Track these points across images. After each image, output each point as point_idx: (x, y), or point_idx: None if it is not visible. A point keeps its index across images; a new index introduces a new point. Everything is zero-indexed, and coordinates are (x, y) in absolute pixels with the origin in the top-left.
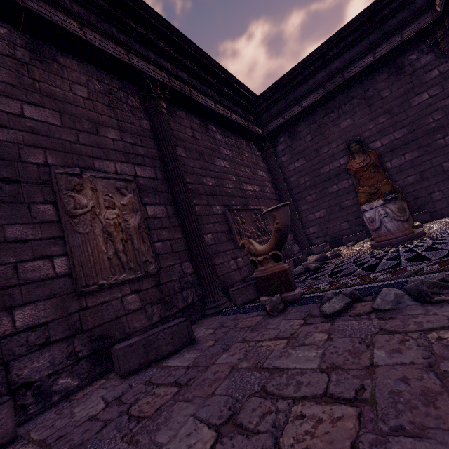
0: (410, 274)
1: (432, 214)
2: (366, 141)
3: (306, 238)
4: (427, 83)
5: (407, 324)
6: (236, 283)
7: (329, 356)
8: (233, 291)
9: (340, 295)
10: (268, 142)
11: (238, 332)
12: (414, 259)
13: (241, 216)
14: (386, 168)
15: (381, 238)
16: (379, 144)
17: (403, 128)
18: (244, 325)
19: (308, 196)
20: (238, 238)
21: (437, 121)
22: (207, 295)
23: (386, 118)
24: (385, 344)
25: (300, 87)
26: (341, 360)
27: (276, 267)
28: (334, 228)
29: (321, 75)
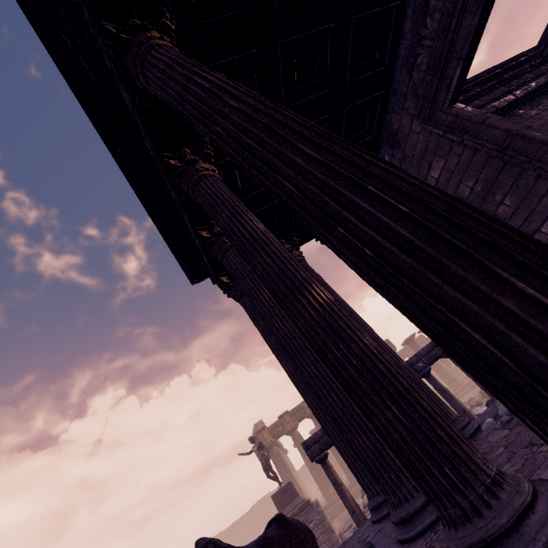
0: None
1: None
2: None
3: None
4: None
5: None
6: None
7: None
8: None
9: None
10: None
11: None
12: None
13: None
14: None
15: None
16: None
17: None
18: None
19: None
20: None
21: None
22: None
23: None
24: None
25: None
26: None
27: None
28: None
29: None
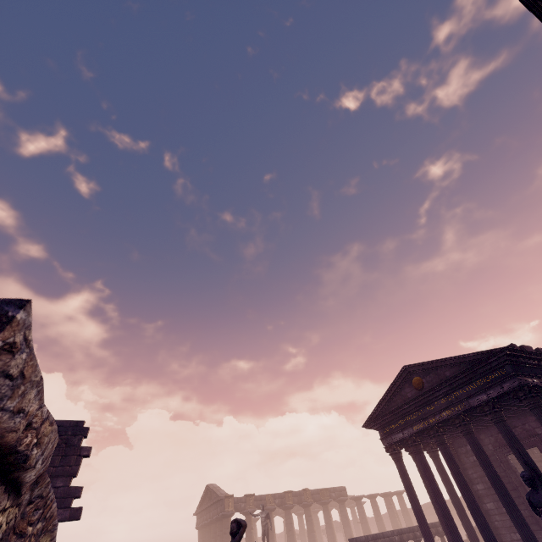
0: None
1: None
2: None
3: None
4: None
5: None
6: None
7: None
8: None
9: None
10: None
11: None
12: None
13: None
14: None
15: None
16: None
17: None
18: None
19: None
20: None
21: None
22: None
23: None
24: None
25: None
26: None
27: None
28: None
29: None
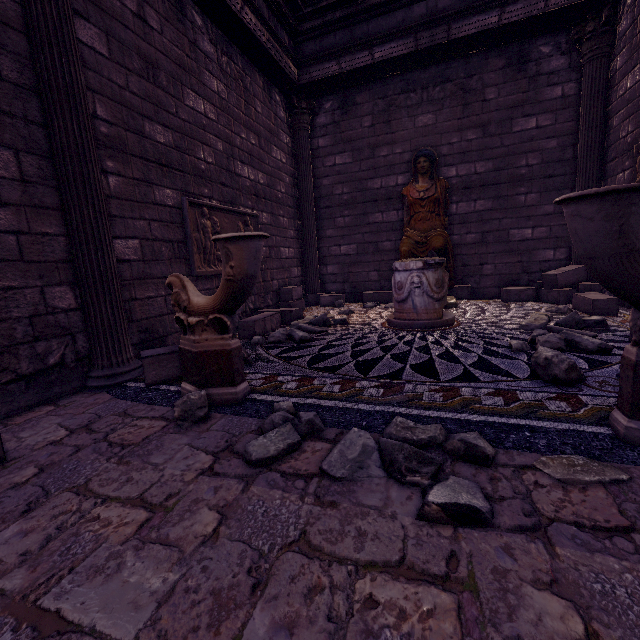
0: (404, 401)
1: (474, 291)
2: (441, 161)
3: (319, 278)
4: (543, 103)
5: (345, 533)
6: (175, 333)
7: (177, 601)
8: (142, 359)
9: (288, 426)
10: (305, 100)
11: (96, 455)
12: (421, 370)
13: (216, 220)
14: (450, 212)
15: (402, 314)
16: (455, 172)
17: (490, 161)
18: (122, 437)
19: (339, 218)
20: (197, 259)
21: (530, 167)
22: (97, 352)
23: (477, 135)
24: (284, 589)
25: (382, 17)
26: (186, 626)
27: (215, 342)
28: (360, 275)
29: (419, 10)
